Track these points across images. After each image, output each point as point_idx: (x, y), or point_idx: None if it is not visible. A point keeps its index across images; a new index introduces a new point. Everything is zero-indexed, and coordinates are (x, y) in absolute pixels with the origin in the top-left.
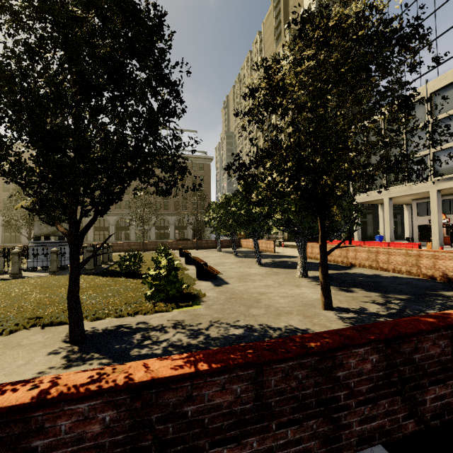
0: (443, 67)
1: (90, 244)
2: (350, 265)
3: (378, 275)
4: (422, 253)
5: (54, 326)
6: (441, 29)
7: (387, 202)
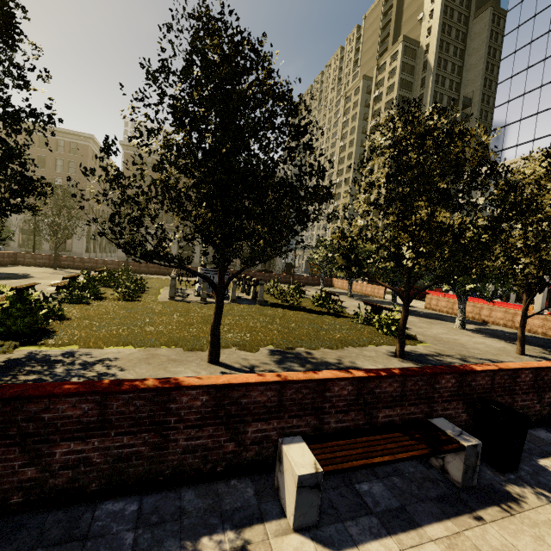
0: None
1: None
2: (482, 322)
3: None
4: None
5: (360, 347)
6: None
7: None
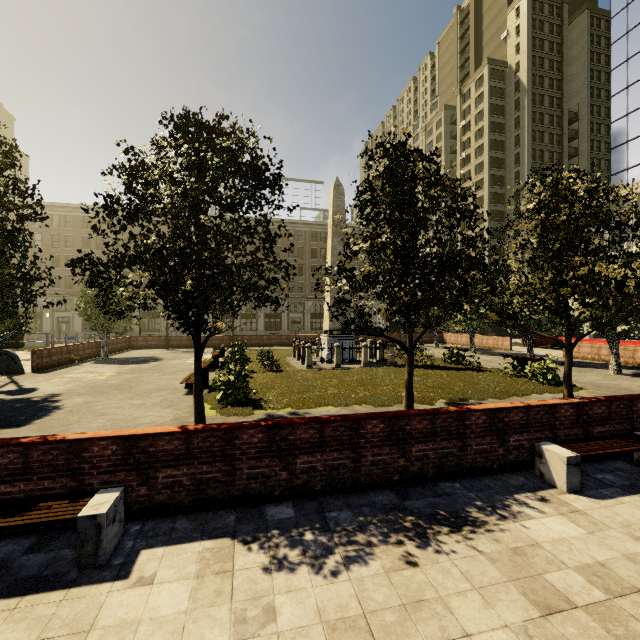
0: None
1: (285, 336)
2: (638, 366)
3: None
4: None
5: (524, 396)
6: None
7: None
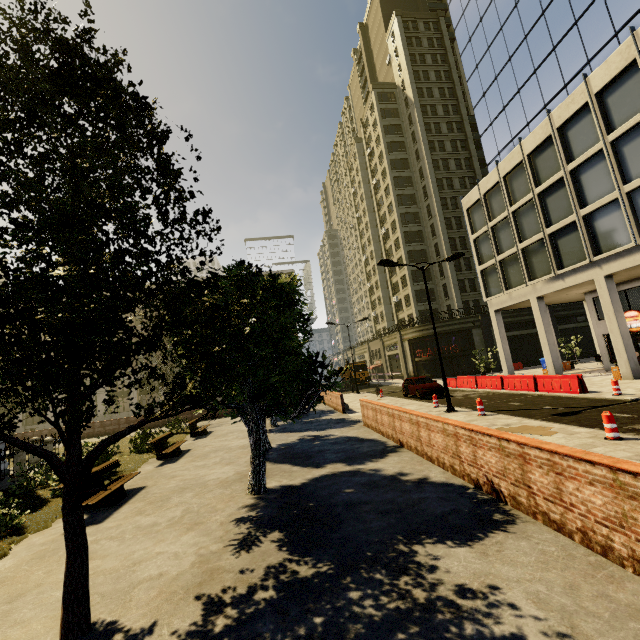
0: (573, 86)
1: (99, 423)
2: (400, 445)
3: (396, 478)
4: (459, 431)
5: None
6: (557, 34)
7: (536, 305)
